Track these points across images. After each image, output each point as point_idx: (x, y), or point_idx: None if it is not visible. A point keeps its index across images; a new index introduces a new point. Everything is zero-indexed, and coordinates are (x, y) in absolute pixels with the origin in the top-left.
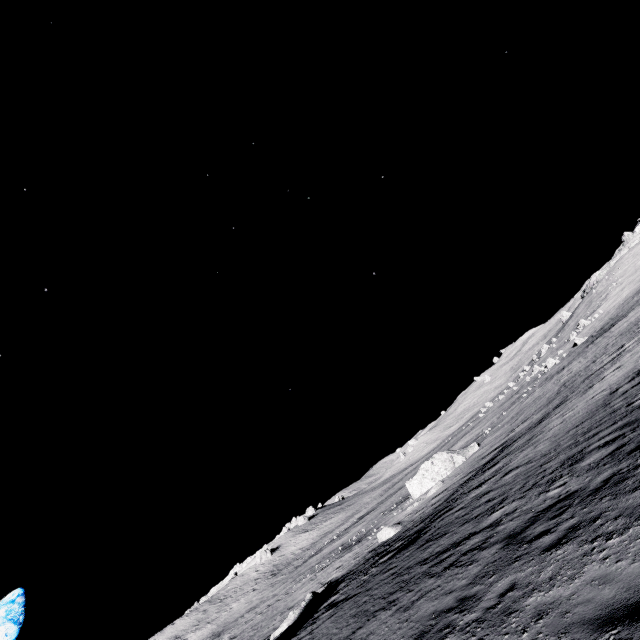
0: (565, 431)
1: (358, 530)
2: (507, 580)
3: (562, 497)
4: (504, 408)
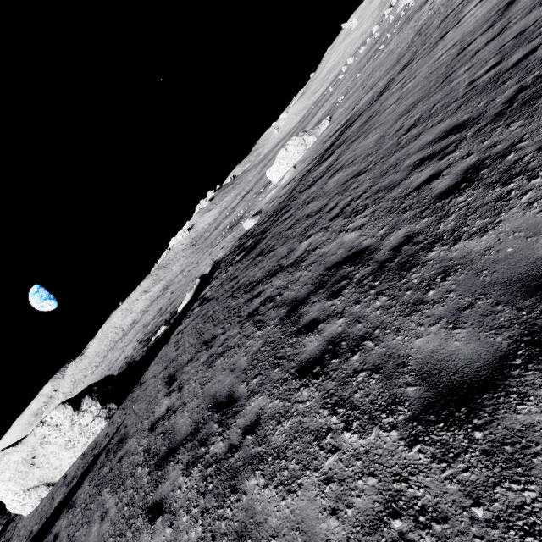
0: (395, 118)
1: (240, 210)
2: (259, 403)
3: (352, 254)
4: (361, 67)
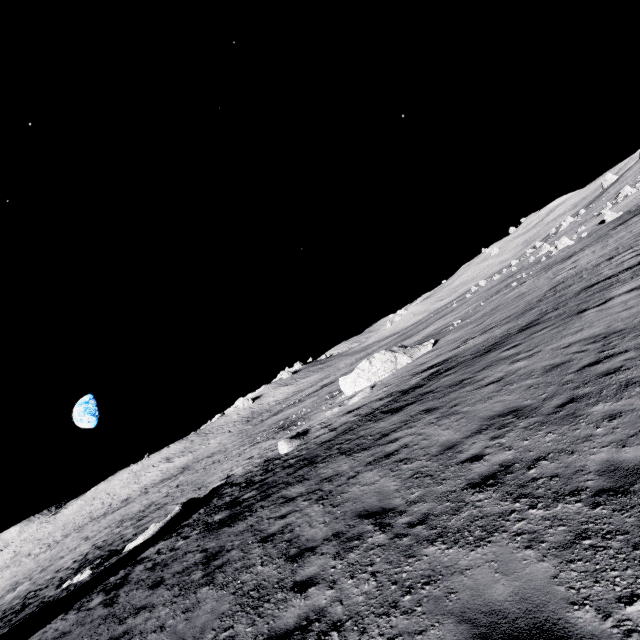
0: (483, 419)
1: (305, 406)
2: None
3: None
4: (488, 295)
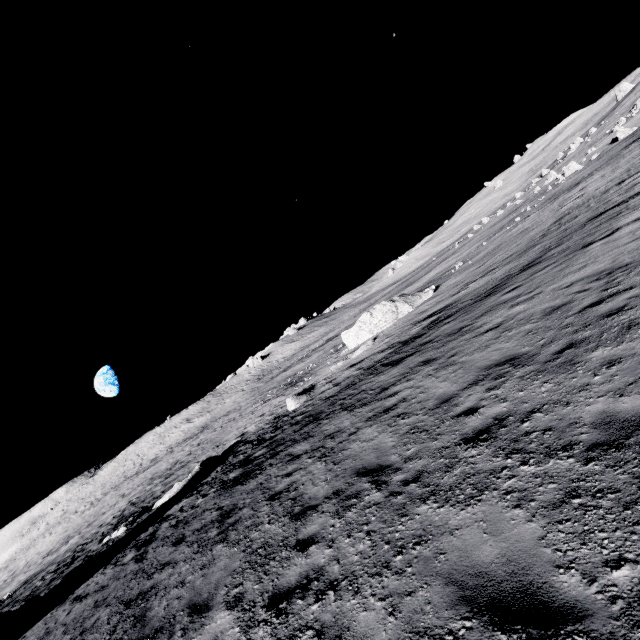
0: (480, 370)
1: (312, 361)
2: None
3: None
4: (491, 233)
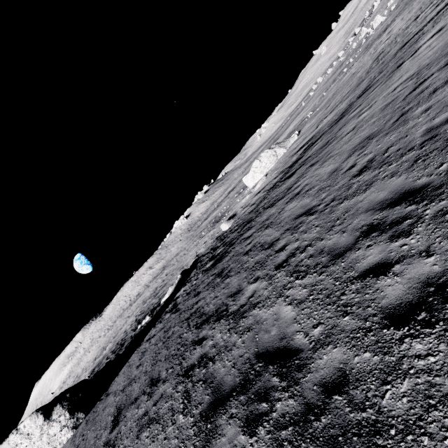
0: (350, 150)
1: (224, 206)
2: None
3: (282, 348)
4: (327, 86)
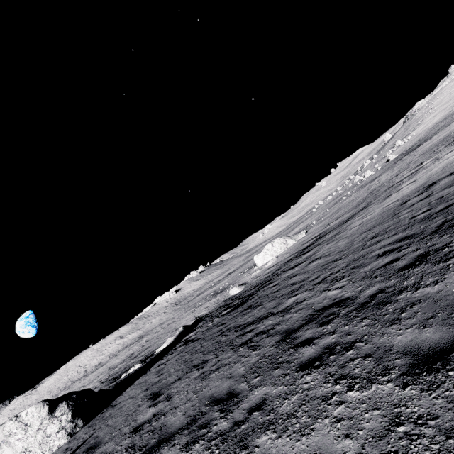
0: (360, 233)
1: (225, 283)
2: (262, 391)
3: (336, 301)
4: (329, 206)
